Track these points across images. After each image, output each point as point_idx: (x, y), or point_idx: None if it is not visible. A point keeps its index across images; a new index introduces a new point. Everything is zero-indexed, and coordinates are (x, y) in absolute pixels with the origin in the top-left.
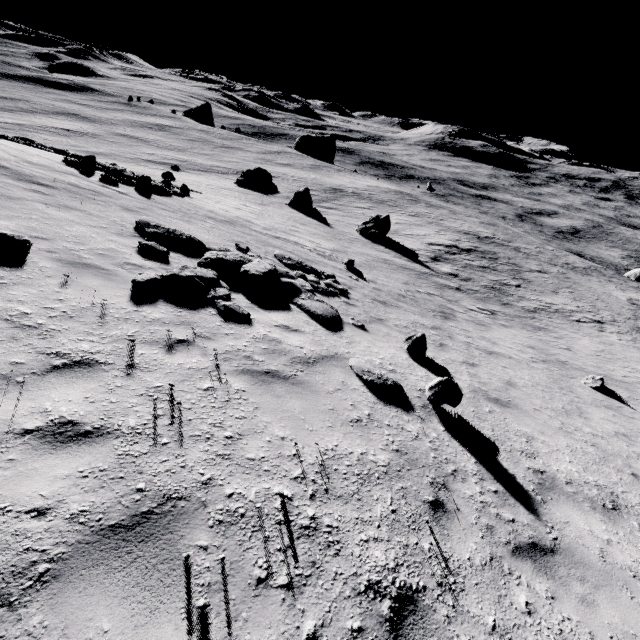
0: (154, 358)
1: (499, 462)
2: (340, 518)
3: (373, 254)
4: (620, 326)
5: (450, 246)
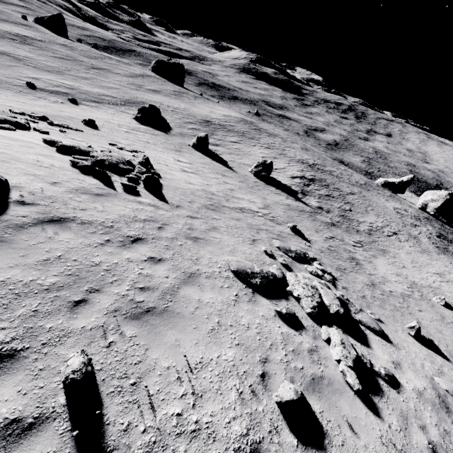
0: None
1: None
2: None
3: (279, 201)
4: (404, 234)
5: (302, 177)
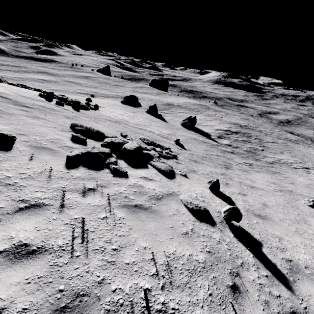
0: (75, 200)
1: (266, 255)
2: (179, 302)
3: (188, 135)
4: None
5: (226, 130)
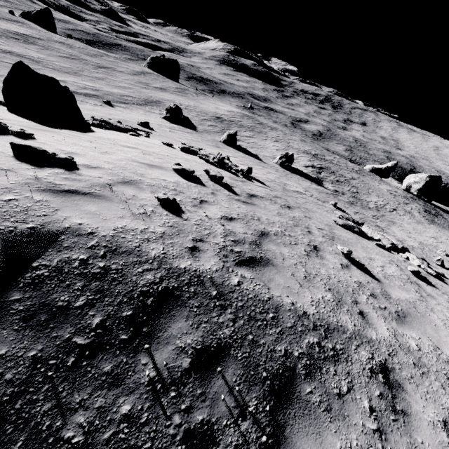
0: None
1: None
2: None
3: (309, 186)
4: (401, 210)
5: (313, 166)
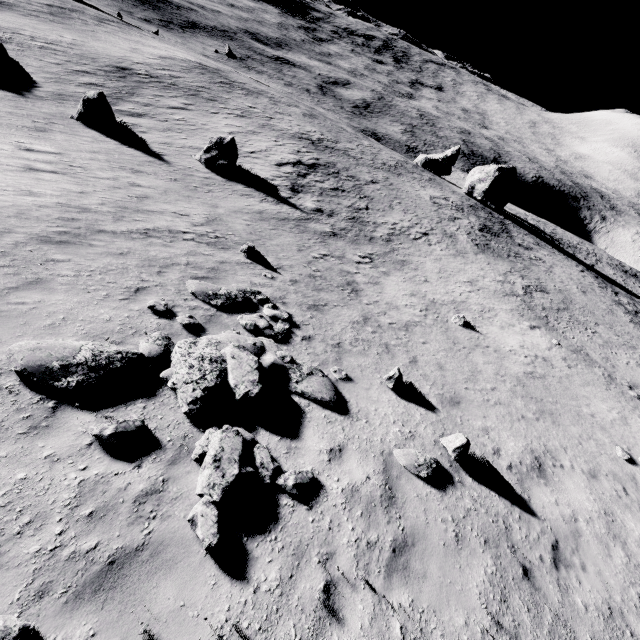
0: None
1: (500, 481)
2: None
3: (244, 207)
4: (437, 234)
5: (296, 163)
